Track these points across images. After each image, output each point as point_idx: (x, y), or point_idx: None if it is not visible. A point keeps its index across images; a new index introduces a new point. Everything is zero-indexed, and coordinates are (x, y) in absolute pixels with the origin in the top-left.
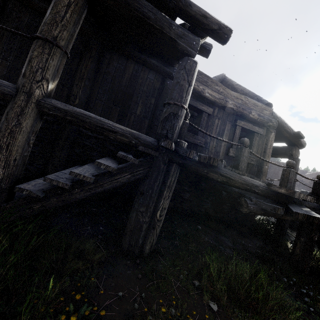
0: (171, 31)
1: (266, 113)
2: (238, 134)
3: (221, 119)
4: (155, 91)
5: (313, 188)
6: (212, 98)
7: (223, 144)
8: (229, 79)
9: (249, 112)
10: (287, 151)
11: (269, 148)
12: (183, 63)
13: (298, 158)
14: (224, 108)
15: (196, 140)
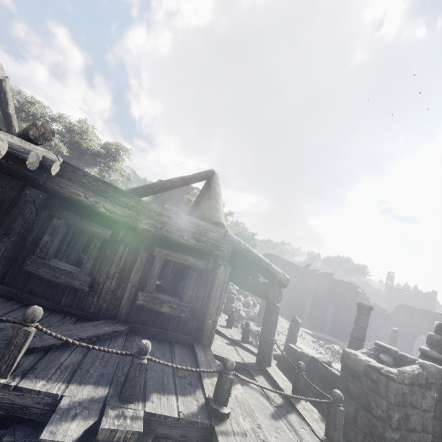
0: None
1: (212, 237)
2: (157, 269)
3: (130, 245)
4: (3, 204)
5: (216, 384)
6: (112, 215)
7: (130, 285)
8: (214, 178)
9: (178, 235)
10: (264, 290)
11: (216, 290)
12: None
13: (275, 304)
14: (135, 229)
15: (73, 280)
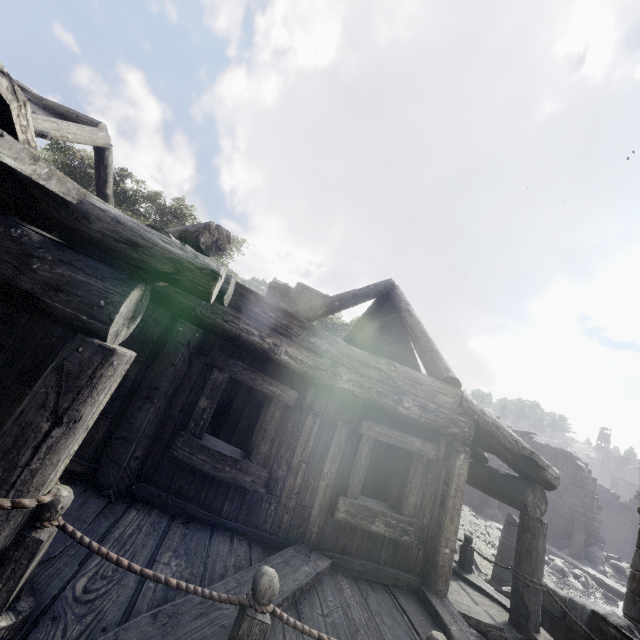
0: (22, 276)
1: (444, 402)
2: (365, 456)
3: (323, 415)
4: (144, 348)
5: None
6: (298, 367)
7: (323, 483)
8: (398, 293)
9: (395, 400)
10: (514, 491)
11: (454, 495)
12: (66, 351)
13: (542, 520)
14: (331, 389)
15: (242, 474)
